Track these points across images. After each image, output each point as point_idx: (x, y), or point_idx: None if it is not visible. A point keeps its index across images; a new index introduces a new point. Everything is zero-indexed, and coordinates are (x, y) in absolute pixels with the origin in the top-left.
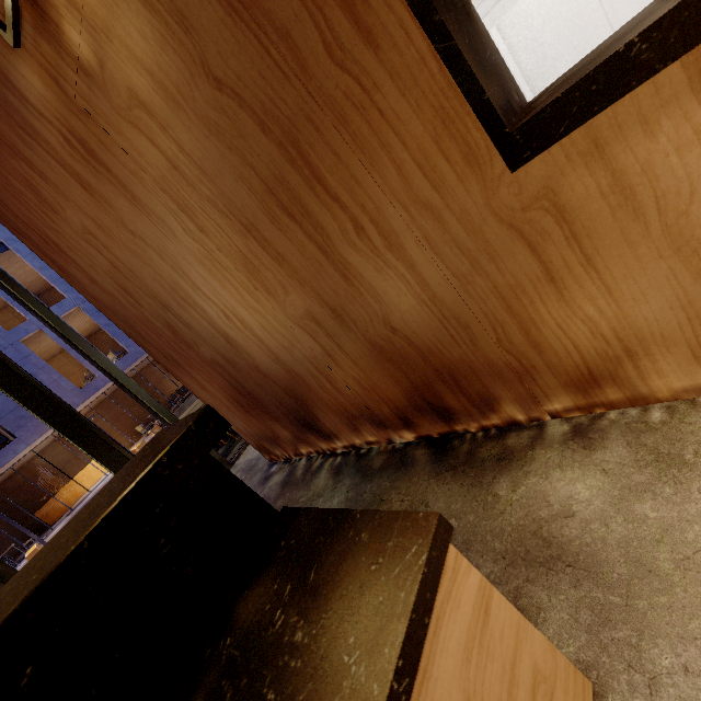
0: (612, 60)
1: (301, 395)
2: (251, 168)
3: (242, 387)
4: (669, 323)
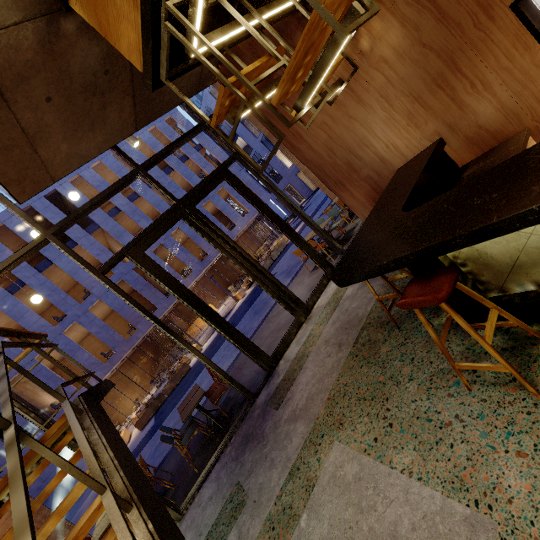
0: None
1: None
2: (427, 73)
3: (380, 188)
4: None
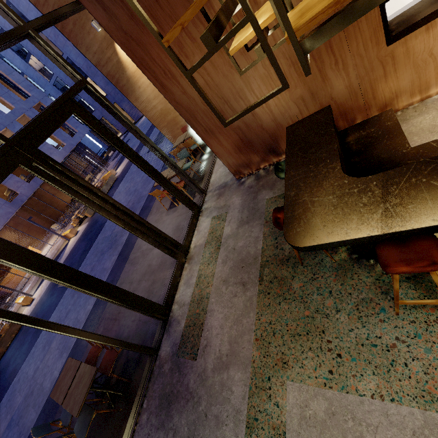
0: (415, 24)
1: (277, 136)
2: None
3: (246, 138)
4: (407, 86)
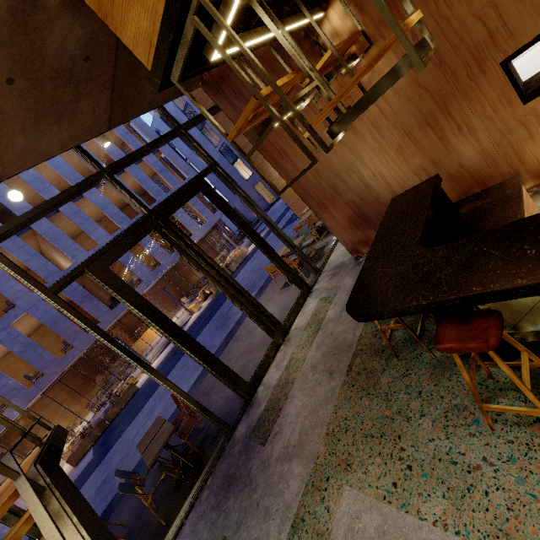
0: None
1: None
2: (420, 111)
3: (362, 212)
4: None
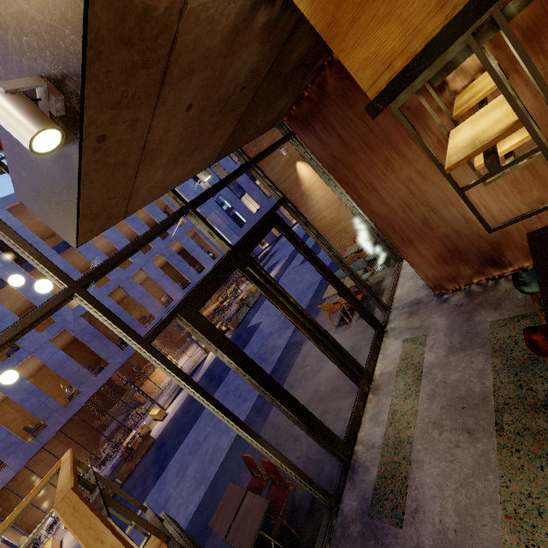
0: None
1: (501, 244)
2: None
3: (455, 247)
4: None
